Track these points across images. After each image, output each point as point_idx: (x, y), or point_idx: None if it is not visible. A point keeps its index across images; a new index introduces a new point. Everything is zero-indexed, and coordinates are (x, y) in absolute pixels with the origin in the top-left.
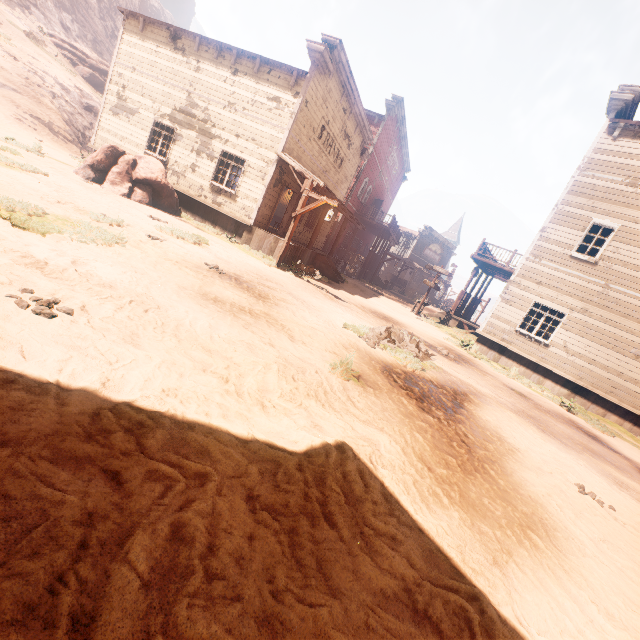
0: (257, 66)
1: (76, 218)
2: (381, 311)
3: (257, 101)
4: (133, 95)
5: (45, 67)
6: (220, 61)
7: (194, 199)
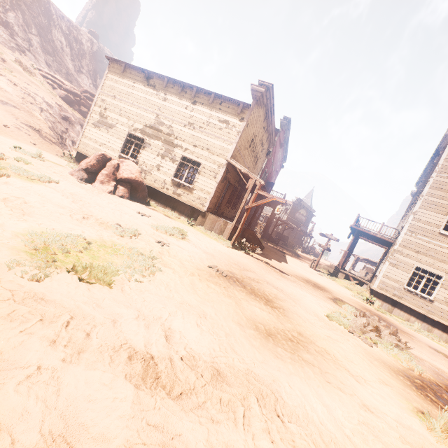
0: (212, 99)
1: (106, 237)
2: (306, 276)
3: (211, 122)
4: (112, 114)
5: (36, 90)
6: (182, 94)
7: (157, 190)
